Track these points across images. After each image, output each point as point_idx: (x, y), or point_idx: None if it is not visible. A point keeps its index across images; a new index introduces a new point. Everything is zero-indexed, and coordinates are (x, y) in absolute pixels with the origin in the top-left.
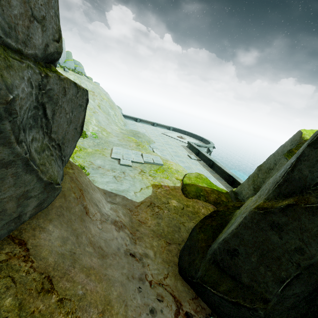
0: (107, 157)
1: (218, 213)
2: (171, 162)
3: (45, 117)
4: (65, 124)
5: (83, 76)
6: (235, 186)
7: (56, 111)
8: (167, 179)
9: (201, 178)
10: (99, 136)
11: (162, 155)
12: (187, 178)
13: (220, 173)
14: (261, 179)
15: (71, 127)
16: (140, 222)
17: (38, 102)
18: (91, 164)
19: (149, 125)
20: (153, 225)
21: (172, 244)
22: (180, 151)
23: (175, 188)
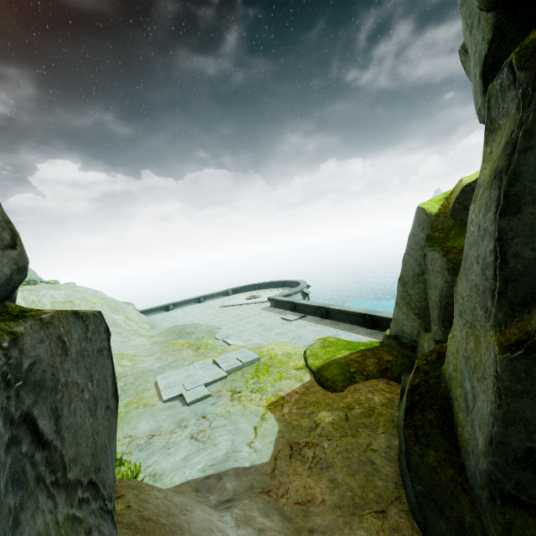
0: (156, 406)
1: (420, 391)
2: (269, 346)
3: (39, 443)
4: (87, 417)
5: (39, 284)
6: (381, 326)
7: (59, 405)
8: (283, 379)
9: (330, 343)
10: (118, 373)
11: (245, 343)
12: (311, 358)
13: (346, 319)
14: (416, 296)
15: (99, 412)
16: (302, 504)
17: (11, 421)
18: (132, 441)
19: (193, 305)
20: (327, 492)
21: (387, 509)
22: (267, 319)
23: (307, 388)
